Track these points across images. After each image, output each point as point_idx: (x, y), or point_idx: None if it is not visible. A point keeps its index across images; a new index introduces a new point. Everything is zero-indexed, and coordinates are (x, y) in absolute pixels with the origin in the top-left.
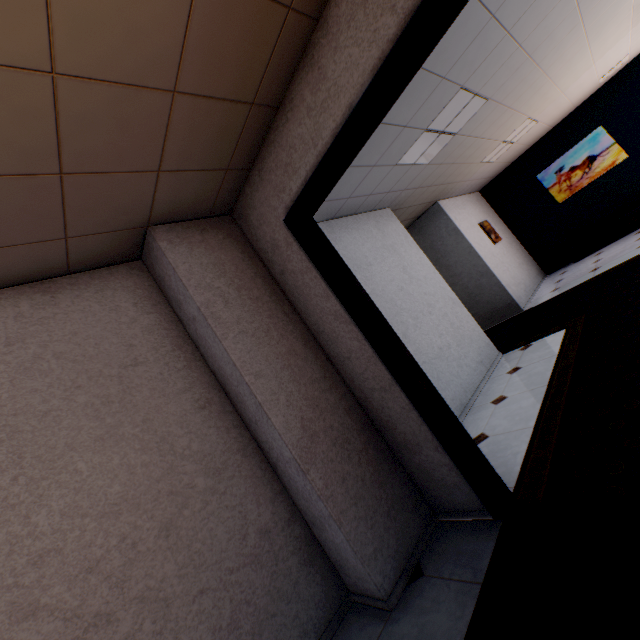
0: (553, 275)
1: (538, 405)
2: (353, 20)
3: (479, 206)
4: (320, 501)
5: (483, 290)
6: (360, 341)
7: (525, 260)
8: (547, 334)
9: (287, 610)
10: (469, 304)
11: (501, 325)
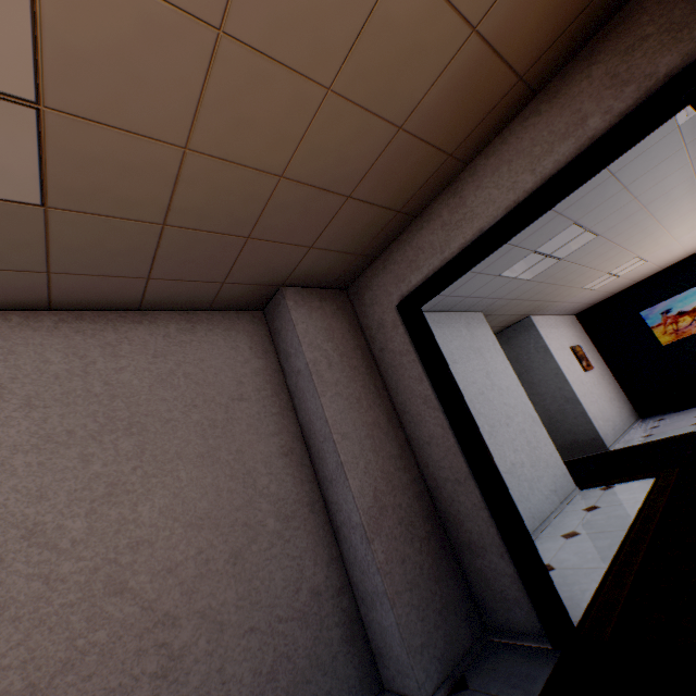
0: (648, 420)
1: (615, 547)
2: (497, 171)
3: (573, 329)
4: (378, 574)
5: (566, 417)
6: (444, 428)
7: (617, 396)
8: (633, 479)
9: (322, 682)
10: (548, 428)
11: (581, 460)
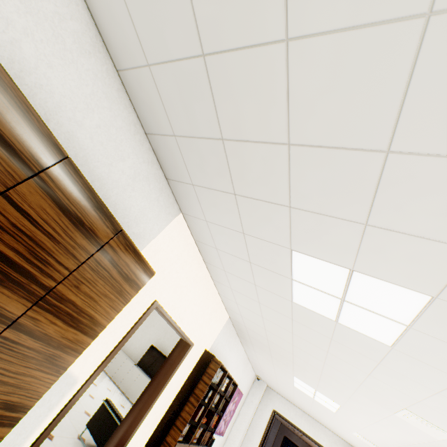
0: None
1: None
2: (302, 443)
3: None
4: None
5: None
6: None
7: None
8: None
9: None
10: None
11: None
